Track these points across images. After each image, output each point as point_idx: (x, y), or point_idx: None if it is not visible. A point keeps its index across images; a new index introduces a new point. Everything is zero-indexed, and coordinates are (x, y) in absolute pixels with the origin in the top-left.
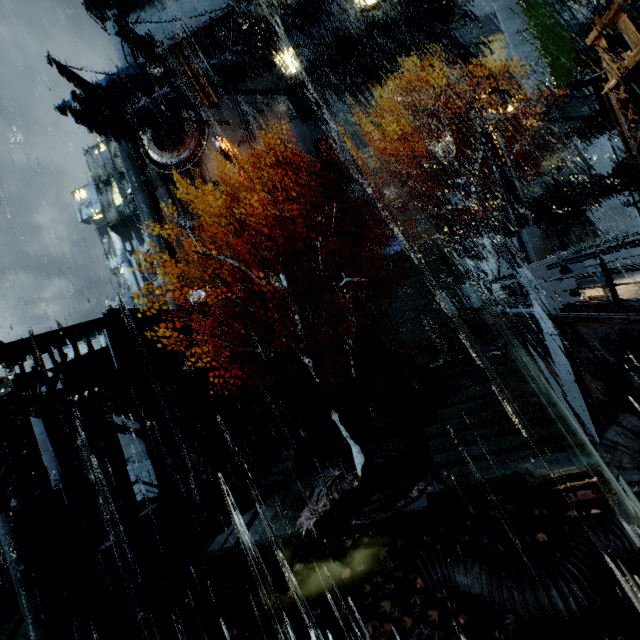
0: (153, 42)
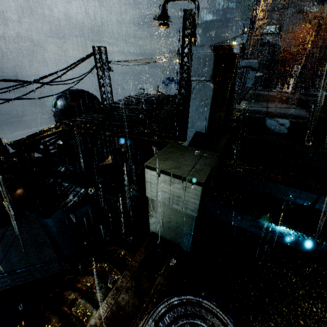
0: None
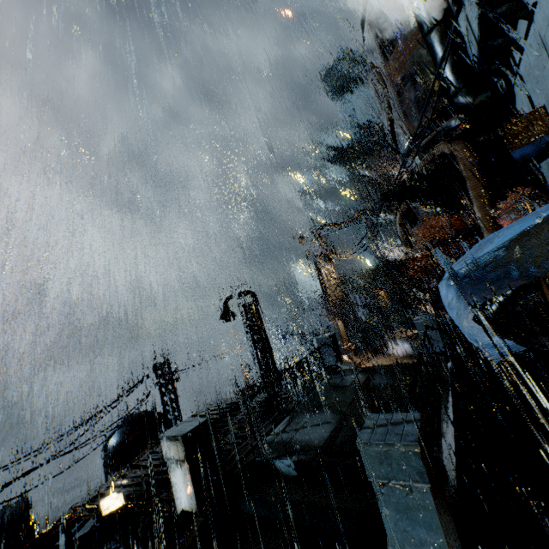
0: (375, 124)
